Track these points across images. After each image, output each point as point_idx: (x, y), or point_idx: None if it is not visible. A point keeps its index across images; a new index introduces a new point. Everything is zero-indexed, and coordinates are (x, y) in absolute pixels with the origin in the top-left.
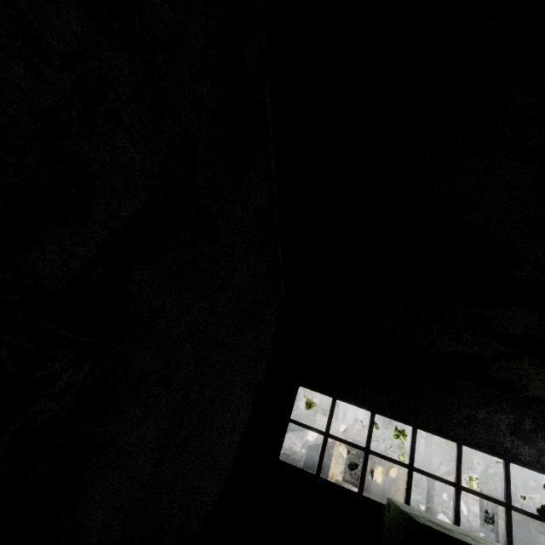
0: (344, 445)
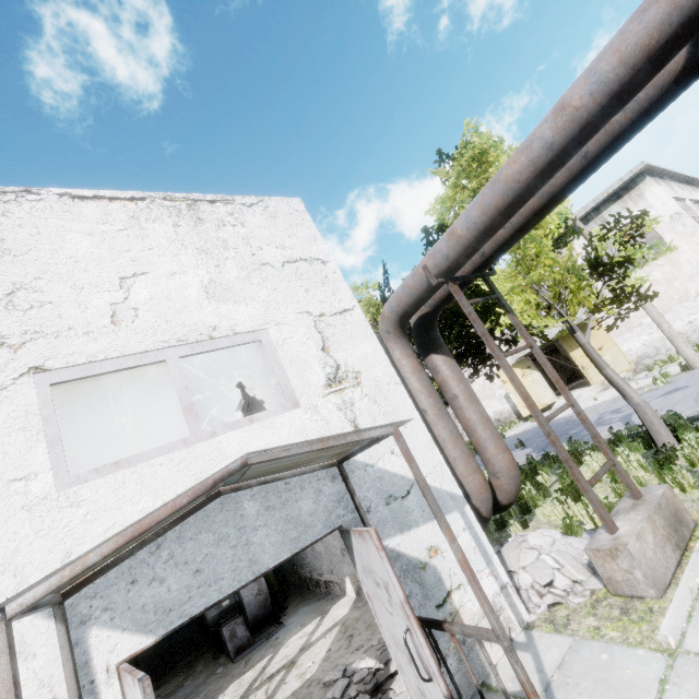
0: (522, 370)
